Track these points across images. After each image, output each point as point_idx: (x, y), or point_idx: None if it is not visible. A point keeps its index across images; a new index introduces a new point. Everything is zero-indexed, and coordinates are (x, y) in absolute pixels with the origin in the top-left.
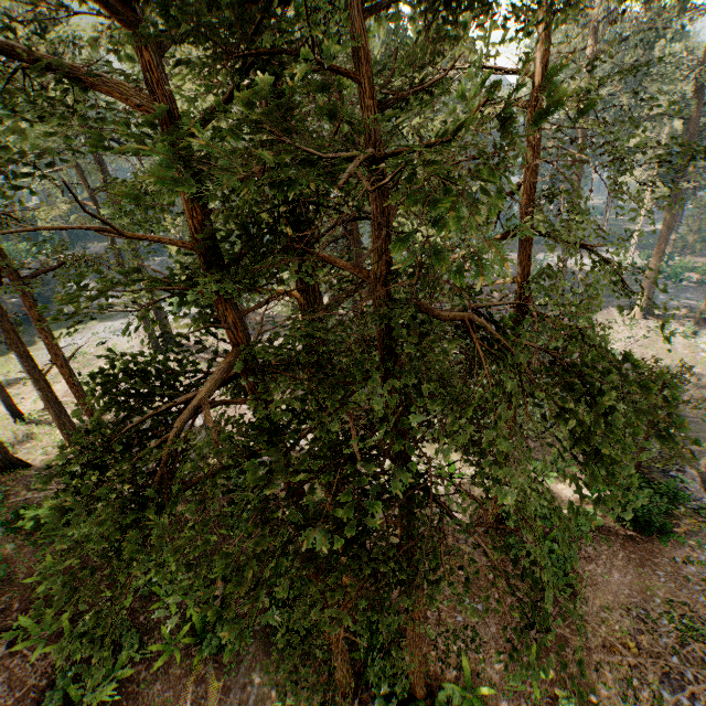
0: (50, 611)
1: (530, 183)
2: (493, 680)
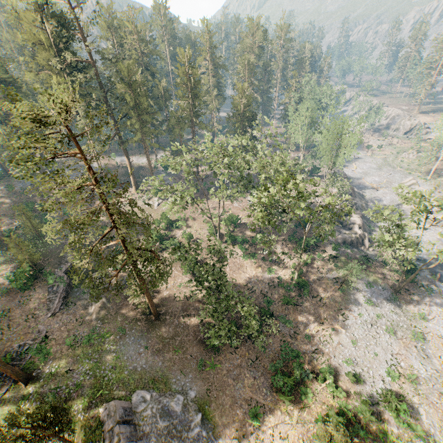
0: None
1: None
2: None
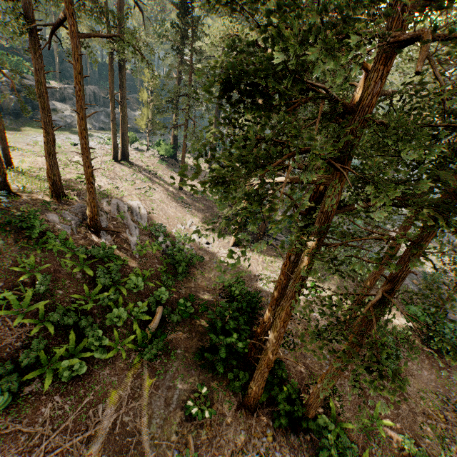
0: (29, 294)
1: None
2: (350, 420)
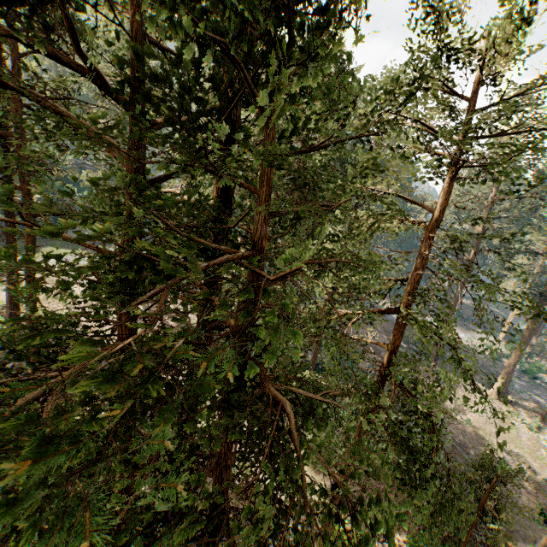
0: None
1: (411, 280)
2: None
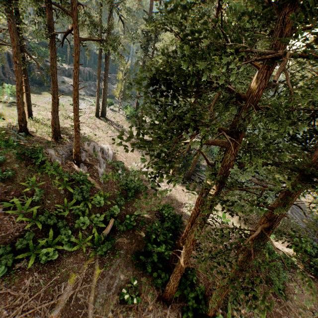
0: (29, 201)
1: None
2: None
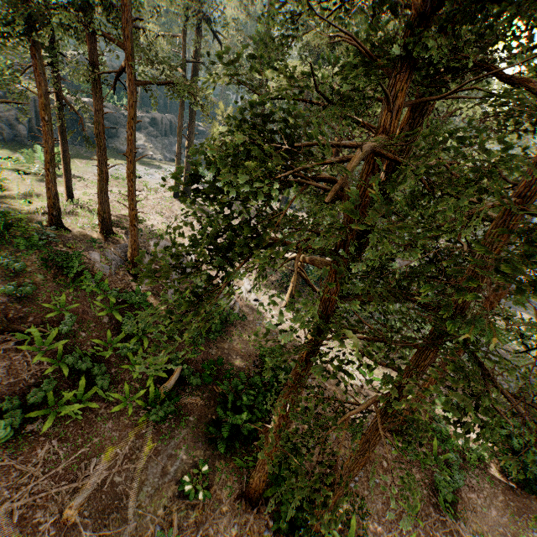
0: (53, 333)
1: None
2: None
